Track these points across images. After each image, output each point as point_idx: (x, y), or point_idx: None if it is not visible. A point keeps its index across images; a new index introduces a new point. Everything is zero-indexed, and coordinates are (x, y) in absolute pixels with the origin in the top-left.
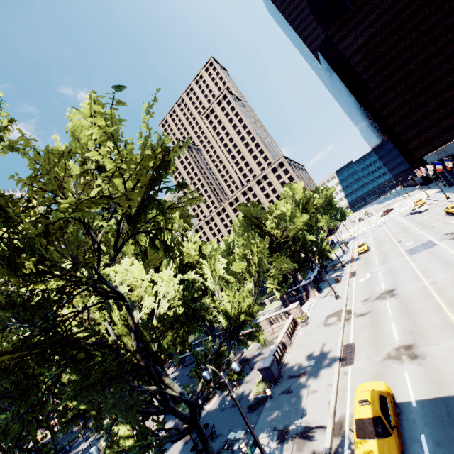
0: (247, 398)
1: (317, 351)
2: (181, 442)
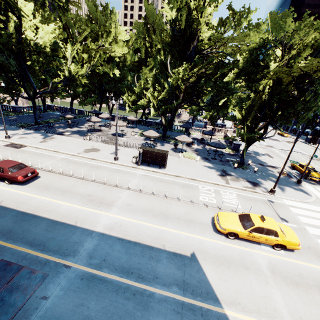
0: (222, 151)
1: (251, 150)
2: (192, 152)
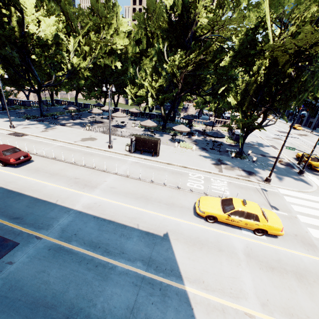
0: (223, 142)
1: (255, 142)
2: (190, 143)
